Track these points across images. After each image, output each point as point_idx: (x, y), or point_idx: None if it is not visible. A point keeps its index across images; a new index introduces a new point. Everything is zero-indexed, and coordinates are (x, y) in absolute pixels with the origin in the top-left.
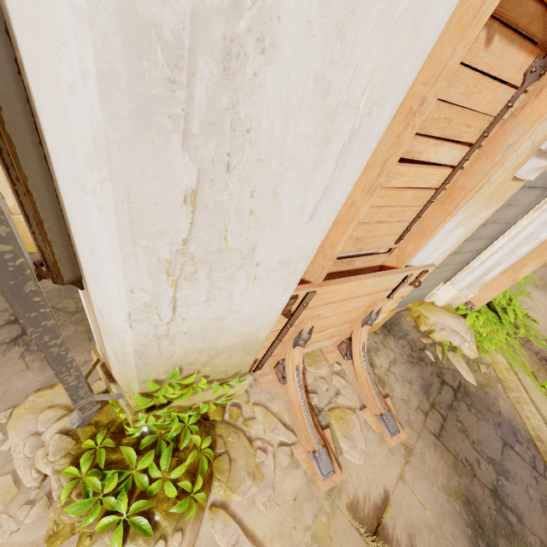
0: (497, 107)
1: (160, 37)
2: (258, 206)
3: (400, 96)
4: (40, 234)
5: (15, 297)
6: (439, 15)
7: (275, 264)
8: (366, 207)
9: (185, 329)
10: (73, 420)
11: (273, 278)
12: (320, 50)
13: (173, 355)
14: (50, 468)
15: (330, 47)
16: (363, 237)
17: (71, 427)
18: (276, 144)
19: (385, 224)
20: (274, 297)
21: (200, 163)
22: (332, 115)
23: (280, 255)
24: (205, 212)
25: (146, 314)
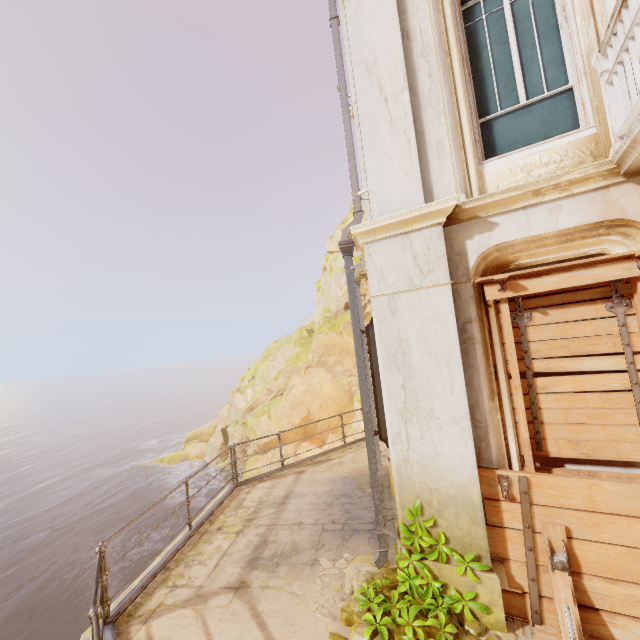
0: (610, 329)
1: (391, 354)
2: (425, 388)
3: (457, 346)
4: (377, 415)
5: (366, 429)
6: (453, 329)
7: (448, 420)
8: (520, 400)
9: (416, 459)
10: (375, 557)
11: (451, 430)
12: (423, 346)
13: (415, 484)
14: (357, 583)
15: (425, 344)
16: (576, 439)
17: (374, 572)
18: (422, 368)
19: (595, 426)
20: (462, 449)
21: (403, 376)
22: (436, 357)
23: (448, 414)
24: (408, 391)
25: (398, 439)
